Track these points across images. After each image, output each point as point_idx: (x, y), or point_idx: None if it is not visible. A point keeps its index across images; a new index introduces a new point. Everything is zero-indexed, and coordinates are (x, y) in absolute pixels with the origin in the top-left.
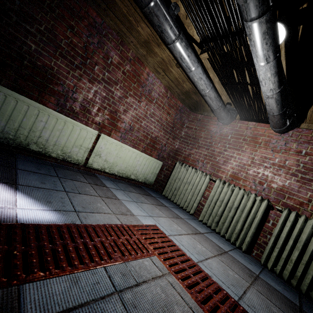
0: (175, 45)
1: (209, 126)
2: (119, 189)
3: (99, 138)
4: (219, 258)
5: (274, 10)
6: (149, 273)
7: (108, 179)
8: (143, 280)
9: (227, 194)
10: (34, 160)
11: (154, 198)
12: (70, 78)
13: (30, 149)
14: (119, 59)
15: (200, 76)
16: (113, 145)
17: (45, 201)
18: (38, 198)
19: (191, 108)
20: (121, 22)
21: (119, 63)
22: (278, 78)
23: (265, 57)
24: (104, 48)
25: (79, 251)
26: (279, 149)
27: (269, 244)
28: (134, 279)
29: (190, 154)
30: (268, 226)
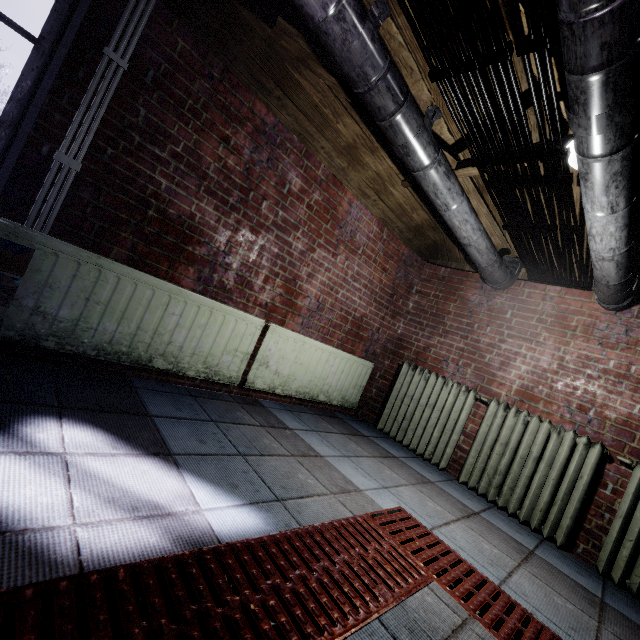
0: (427, 172)
1: (464, 292)
2: (309, 430)
3: (264, 332)
4: (528, 569)
5: (637, 141)
6: (444, 621)
7: (282, 409)
8: (442, 639)
9: (515, 432)
10: (160, 387)
11: (369, 441)
12: (220, 229)
13: (153, 368)
14: (302, 184)
15: (464, 216)
16: (290, 343)
17: (228, 486)
18: (216, 480)
19: (423, 254)
20: (306, 117)
21: (302, 191)
22: (627, 233)
23: (610, 205)
24: (279, 167)
25: (329, 589)
26: (614, 342)
27: (611, 532)
28: (430, 639)
29: (427, 346)
30: (605, 495)
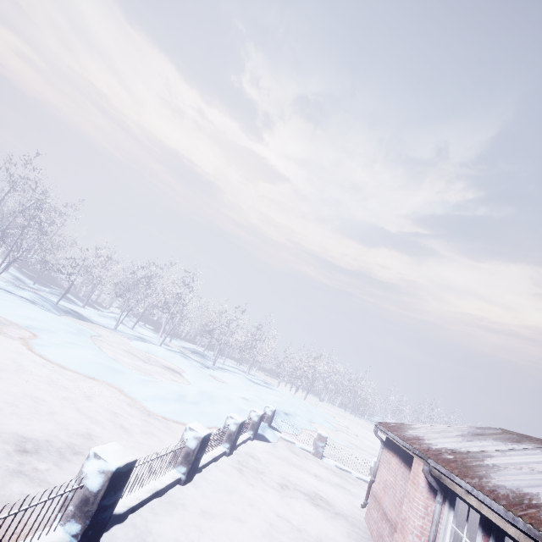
0: None
1: None
2: None
3: None
4: None
5: None
6: None
7: None
8: None
9: None
10: None
11: None
12: None
13: None
14: None
15: None
16: None
17: None
18: None
19: None
20: None
21: None
22: None
23: None
24: None
25: None
26: None
27: None
28: None
29: None
30: None
